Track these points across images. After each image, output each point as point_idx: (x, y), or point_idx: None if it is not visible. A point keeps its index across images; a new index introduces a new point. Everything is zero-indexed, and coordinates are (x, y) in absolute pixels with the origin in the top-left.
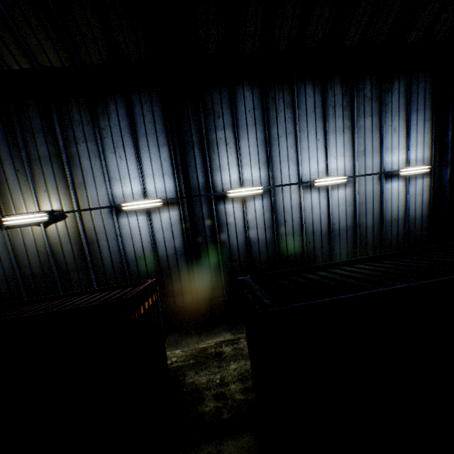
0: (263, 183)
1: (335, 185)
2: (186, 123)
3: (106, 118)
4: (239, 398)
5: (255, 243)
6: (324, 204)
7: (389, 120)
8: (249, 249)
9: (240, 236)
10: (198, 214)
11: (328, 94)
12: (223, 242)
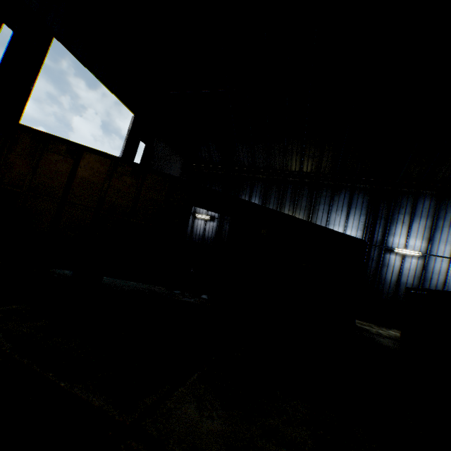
0: (421, 250)
1: None
2: (380, 207)
3: (338, 196)
4: (388, 336)
5: (403, 284)
6: None
7: None
8: (397, 285)
9: (393, 276)
10: (370, 255)
11: None
12: (380, 275)
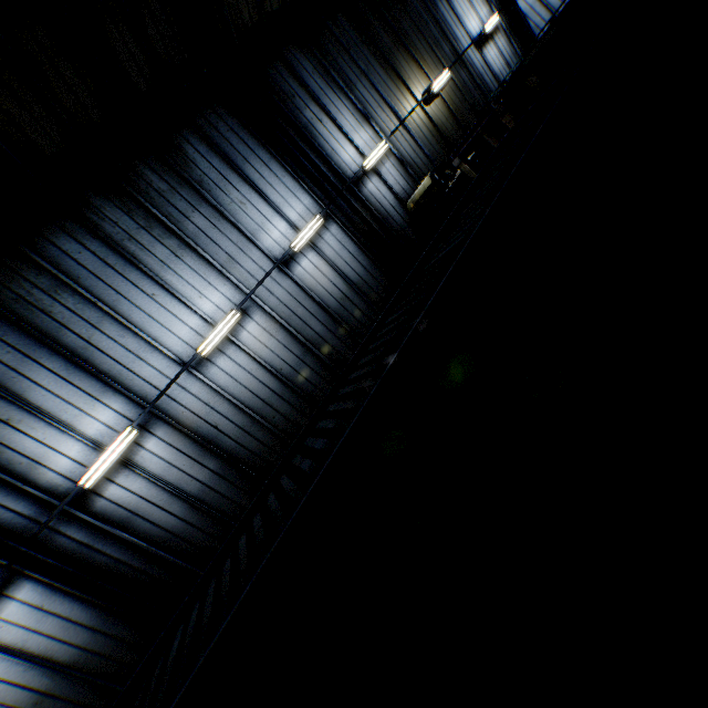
0: (132, 415)
1: (236, 326)
2: None
3: None
4: None
5: (204, 491)
6: (245, 360)
7: (225, 197)
8: (202, 507)
9: (172, 506)
10: (73, 548)
11: (105, 228)
12: (155, 539)
